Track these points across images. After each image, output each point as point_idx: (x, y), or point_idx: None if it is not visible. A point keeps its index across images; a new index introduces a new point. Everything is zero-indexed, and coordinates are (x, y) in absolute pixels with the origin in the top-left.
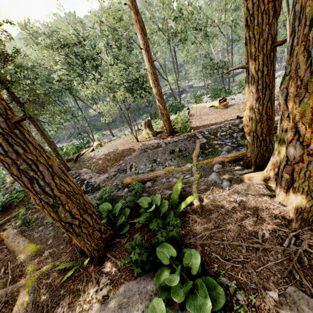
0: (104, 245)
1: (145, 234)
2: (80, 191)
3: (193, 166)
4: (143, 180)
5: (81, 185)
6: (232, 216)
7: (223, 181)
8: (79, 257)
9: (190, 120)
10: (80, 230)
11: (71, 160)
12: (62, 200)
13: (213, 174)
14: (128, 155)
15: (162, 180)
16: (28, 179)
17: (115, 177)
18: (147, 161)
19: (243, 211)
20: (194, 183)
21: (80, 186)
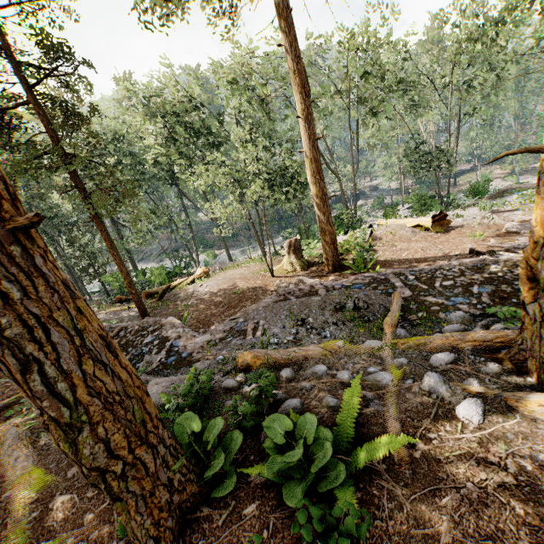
0: (175, 522)
1: (272, 511)
2: (139, 391)
3: (384, 346)
4: (277, 362)
5: (160, 350)
6: (500, 514)
7: (461, 399)
8: (117, 536)
9: (373, 246)
10: (123, 486)
11: (154, 295)
12: (93, 413)
13: (436, 377)
14: (252, 300)
15: (316, 369)
16: (18, 362)
17: (223, 343)
18: (288, 319)
19: (532, 506)
20: (389, 391)
21: (157, 351)
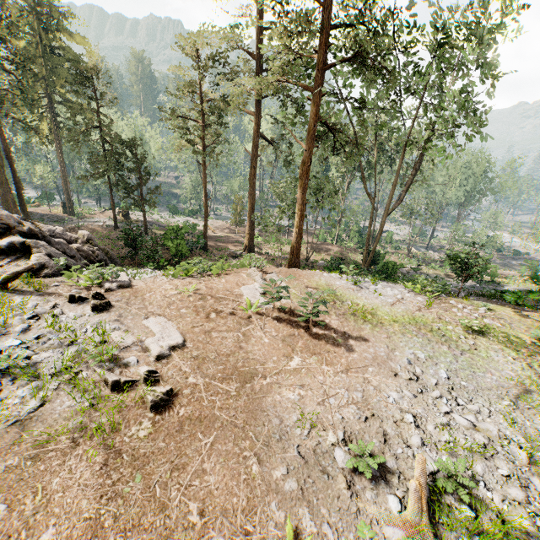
0: None
1: None
2: None
3: None
4: None
5: None
6: None
7: None
8: None
9: (95, 214)
10: None
11: None
12: None
13: None
14: None
15: None
16: None
17: None
18: None
19: None
20: None
21: None
